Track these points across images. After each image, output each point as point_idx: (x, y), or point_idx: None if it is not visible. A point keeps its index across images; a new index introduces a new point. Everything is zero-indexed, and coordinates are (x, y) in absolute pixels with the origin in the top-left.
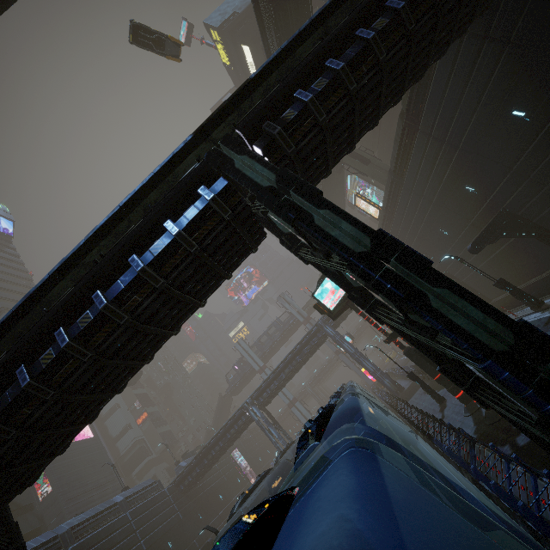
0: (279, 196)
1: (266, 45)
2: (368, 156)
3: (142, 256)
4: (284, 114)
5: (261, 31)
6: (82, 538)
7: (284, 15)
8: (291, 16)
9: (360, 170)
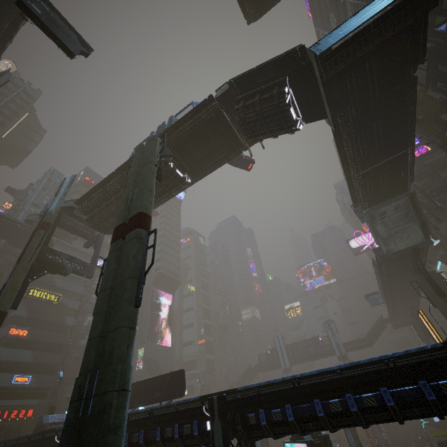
0: None
1: (353, 194)
2: (446, 288)
3: (163, 429)
4: (250, 415)
5: (350, 187)
6: None
7: (374, 181)
8: (383, 181)
9: (430, 297)
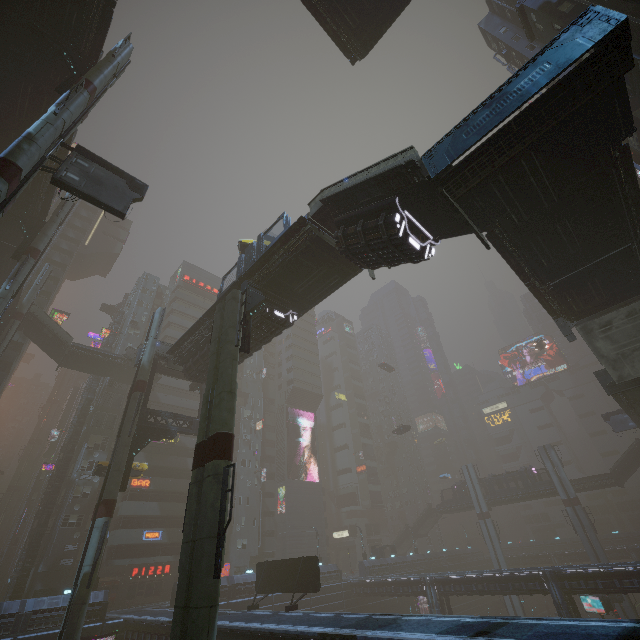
0: None
1: (547, 304)
2: None
3: None
4: None
5: (539, 297)
6: None
7: (579, 289)
8: (595, 286)
9: None
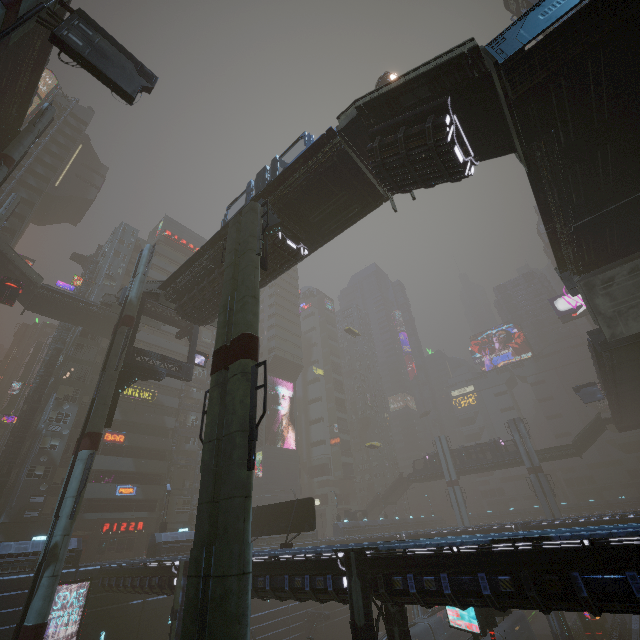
0: (358, 639)
1: (559, 254)
2: None
3: (291, 578)
4: (395, 579)
5: (554, 245)
6: (260, 544)
7: (596, 236)
8: (611, 234)
9: None
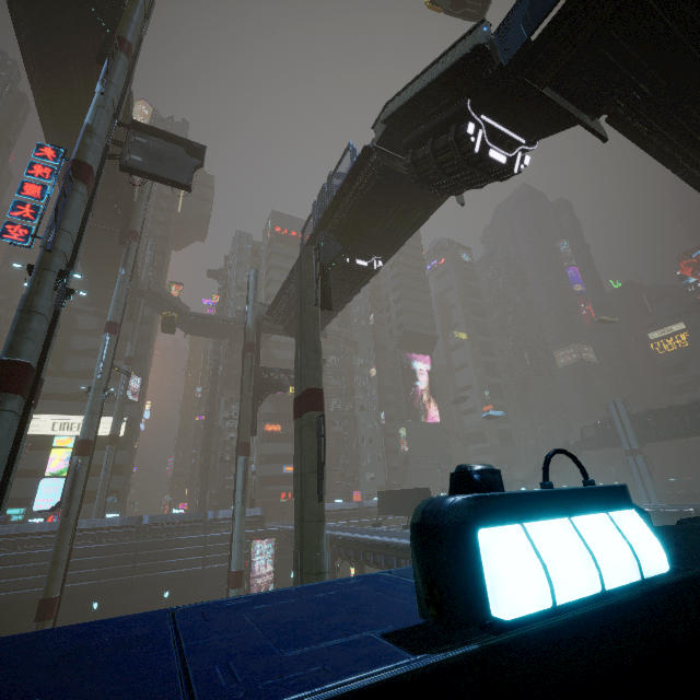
0: None
1: None
2: None
3: (398, 560)
4: None
5: None
6: None
7: None
8: None
9: None
